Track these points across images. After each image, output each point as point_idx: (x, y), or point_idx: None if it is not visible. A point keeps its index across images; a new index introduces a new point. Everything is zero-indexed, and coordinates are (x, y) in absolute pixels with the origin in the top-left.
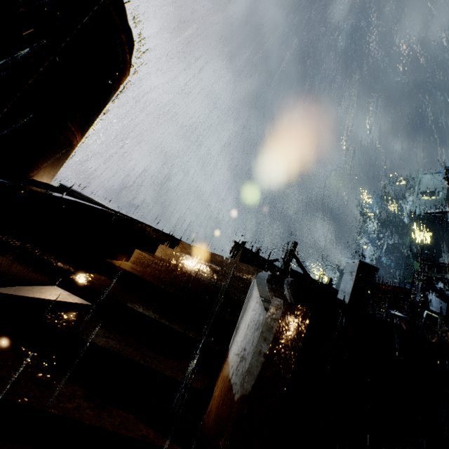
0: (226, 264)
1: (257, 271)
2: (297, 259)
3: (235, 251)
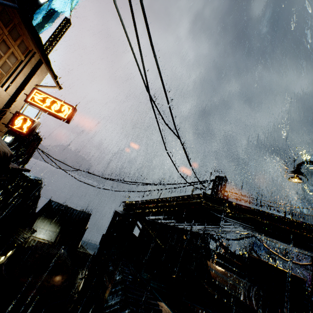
0: (227, 275)
1: (240, 281)
2: (255, 252)
3: (224, 253)
